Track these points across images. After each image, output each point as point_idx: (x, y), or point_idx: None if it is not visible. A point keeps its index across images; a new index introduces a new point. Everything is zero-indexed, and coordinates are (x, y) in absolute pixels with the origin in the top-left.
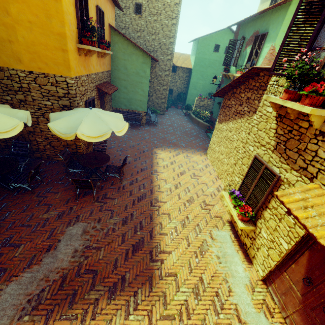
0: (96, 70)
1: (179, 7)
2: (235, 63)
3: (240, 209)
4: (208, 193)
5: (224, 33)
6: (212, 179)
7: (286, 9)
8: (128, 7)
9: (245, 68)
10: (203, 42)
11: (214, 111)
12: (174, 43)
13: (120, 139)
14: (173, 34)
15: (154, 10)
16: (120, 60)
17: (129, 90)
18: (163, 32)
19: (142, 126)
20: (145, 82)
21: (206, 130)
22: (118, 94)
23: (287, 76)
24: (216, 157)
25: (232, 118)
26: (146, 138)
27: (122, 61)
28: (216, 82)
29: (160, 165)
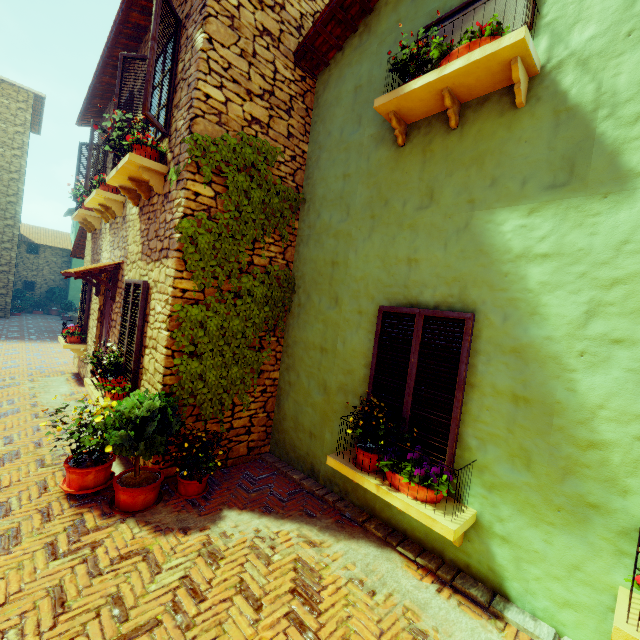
0: None
1: (23, 160)
2: None
3: (65, 329)
4: (55, 362)
5: None
6: (71, 355)
7: None
8: None
9: None
10: None
11: None
12: (20, 205)
13: None
14: (16, 192)
15: None
16: None
17: None
18: None
19: None
20: None
21: None
22: None
23: (76, 196)
24: None
25: None
26: None
27: None
28: None
29: None
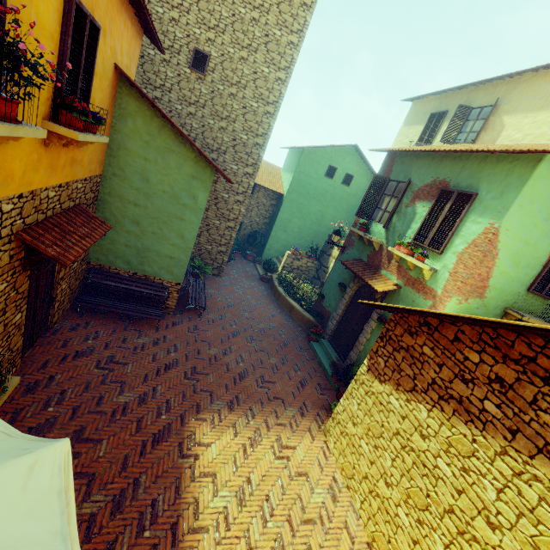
0: (25, 184)
1: (284, 87)
2: (387, 222)
3: None
4: None
5: (345, 152)
6: None
7: (530, 166)
8: (177, 50)
9: (415, 243)
10: (310, 157)
11: (326, 294)
12: (264, 148)
13: (86, 379)
14: (265, 131)
15: (233, 75)
16: (133, 157)
17: (146, 230)
18: (245, 122)
19: (165, 315)
20: (192, 220)
21: (310, 335)
22: (111, 232)
23: None
24: (363, 471)
25: (427, 397)
26: (171, 366)
27: (137, 161)
28: (323, 227)
29: (204, 520)
